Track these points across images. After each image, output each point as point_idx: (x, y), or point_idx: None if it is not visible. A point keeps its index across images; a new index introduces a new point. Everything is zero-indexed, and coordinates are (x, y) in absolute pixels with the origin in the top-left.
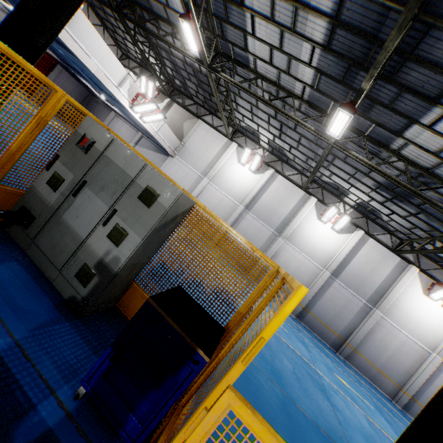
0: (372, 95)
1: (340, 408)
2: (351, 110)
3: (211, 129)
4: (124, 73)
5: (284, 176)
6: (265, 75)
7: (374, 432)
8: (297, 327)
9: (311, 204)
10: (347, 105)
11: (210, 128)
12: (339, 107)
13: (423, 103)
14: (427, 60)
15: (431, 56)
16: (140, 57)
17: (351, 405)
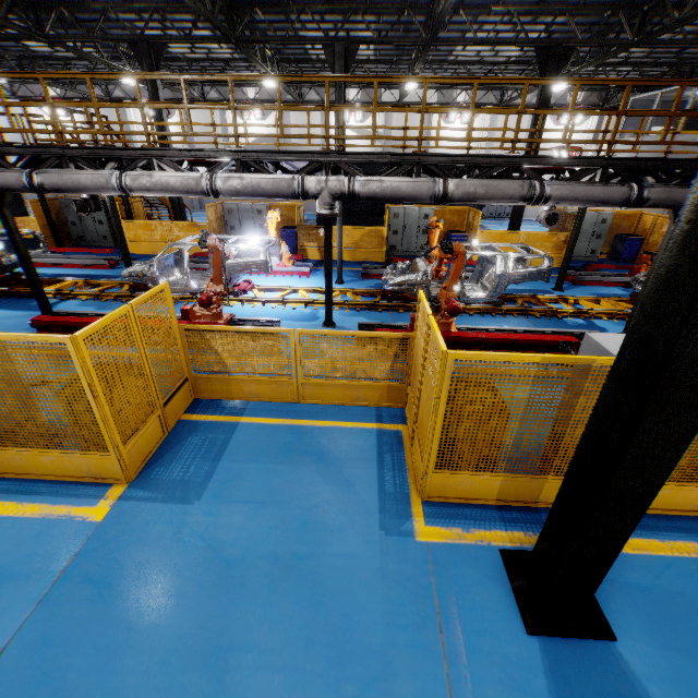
0: None
1: None
2: None
3: None
4: None
5: None
6: None
7: None
8: None
9: (32, 108)
10: None
11: None
12: None
13: None
14: None
15: None
16: None
17: None
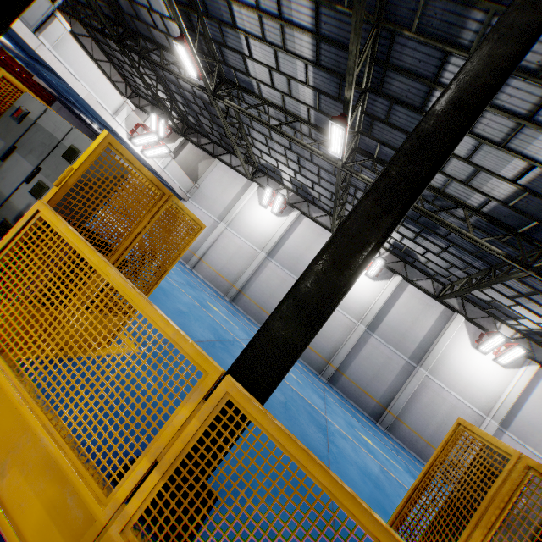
0: (368, 111)
1: (341, 446)
2: (342, 123)
3: (229, 169)
4: (121, 100)
5: (310, 218)
6: (271, 100)
7: (383, 478)
8: (324, 388)
9: None
10: (338, 118)
11: (228, 168)
12: (330, 120)
13: (413, 114)
14: (402, 68)
15: (404, 63)
16: (150, 94)
17: (364, 453)
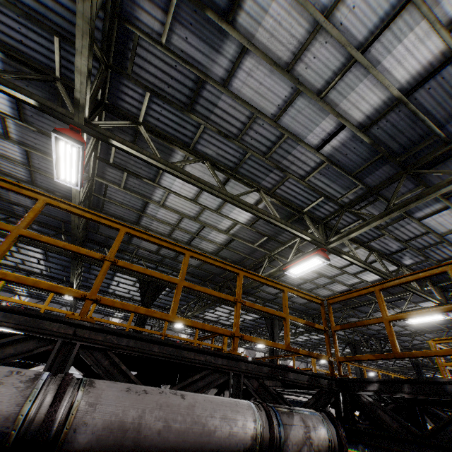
0: None
1: None
2: None
3: None
4: None
5: None
6: None
7: None
8: None
9: None
10: None
11: None
12: None
13: None
14: None
15: None
16: None
17: None
